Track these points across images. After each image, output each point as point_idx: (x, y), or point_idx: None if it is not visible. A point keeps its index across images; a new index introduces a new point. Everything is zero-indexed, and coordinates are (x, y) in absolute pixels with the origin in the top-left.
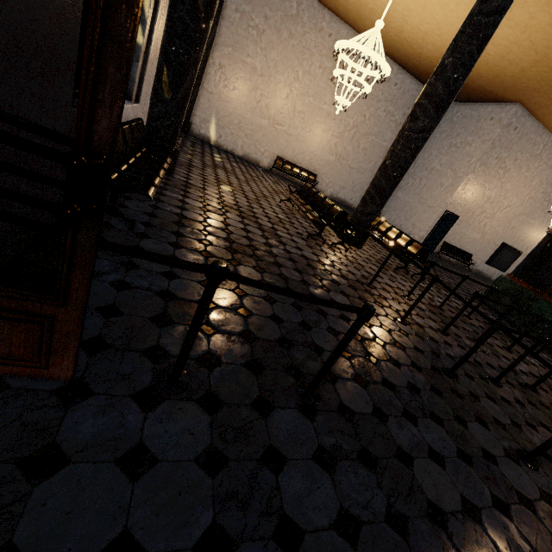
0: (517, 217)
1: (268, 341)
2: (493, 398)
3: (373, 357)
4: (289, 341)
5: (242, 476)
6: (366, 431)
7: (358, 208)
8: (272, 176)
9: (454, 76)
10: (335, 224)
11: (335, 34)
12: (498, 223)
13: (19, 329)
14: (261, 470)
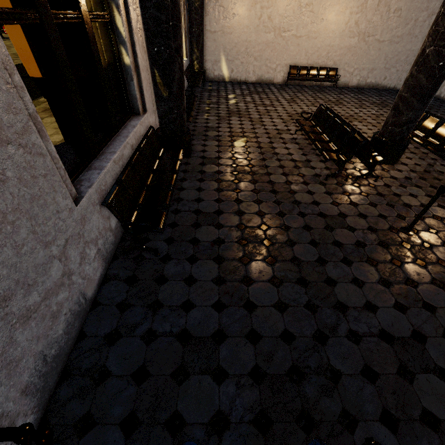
0: None
1: (277, 376)
2: None
3: (409, 370)
4: (300, 371)
5: None
6: None
7: (388, 119)
8: (287, 92)
9: None
10: (359, 152)
11: None
12: None
13: None
14: None
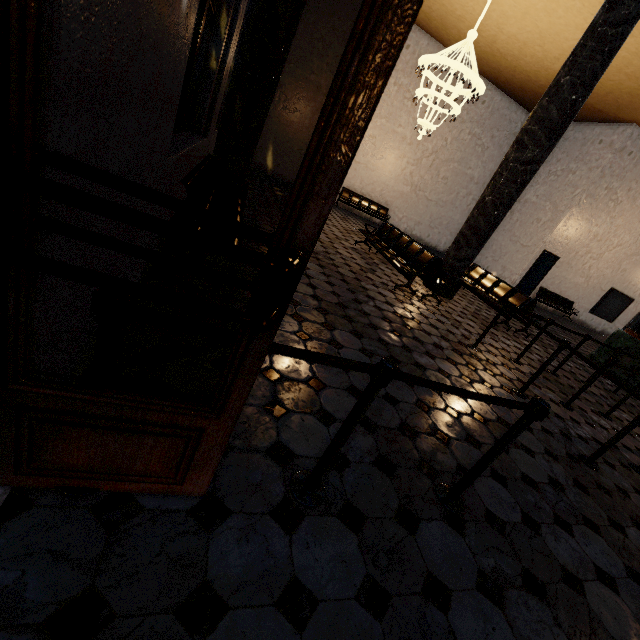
0: (628, 258)
1: (390, 429)
2: None
3: None
4: (411, 429)
5: (410, 617)
6: (522, 547)
7: (450, 252)
8: (338, 211)
9: (571, 97)
10: (425, 272)
11: (414, 46)
12: (606, 265)
13: (162, 443)
14: (428, 608)
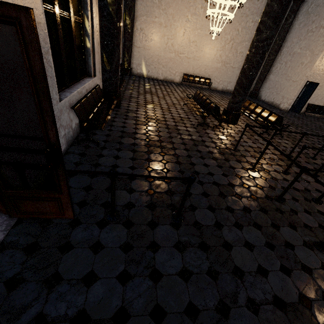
0: None
1: (161, 193)
2: (310, 212)
3: (224, 194)
4: (172, 192)
5: (138, 253)
6: (207, 234)
7: (230, 100)
8: (181, 87)
9: None
10: (215, 114)
11: None
12: None
13: (51, 203)
14: (147, 251)
